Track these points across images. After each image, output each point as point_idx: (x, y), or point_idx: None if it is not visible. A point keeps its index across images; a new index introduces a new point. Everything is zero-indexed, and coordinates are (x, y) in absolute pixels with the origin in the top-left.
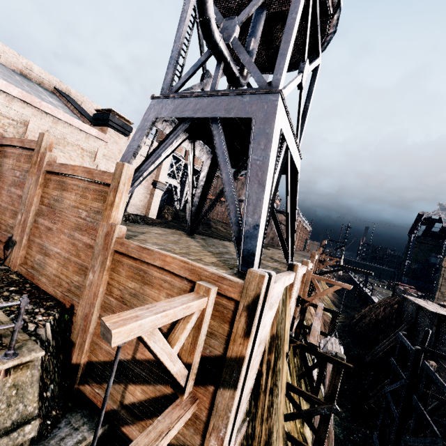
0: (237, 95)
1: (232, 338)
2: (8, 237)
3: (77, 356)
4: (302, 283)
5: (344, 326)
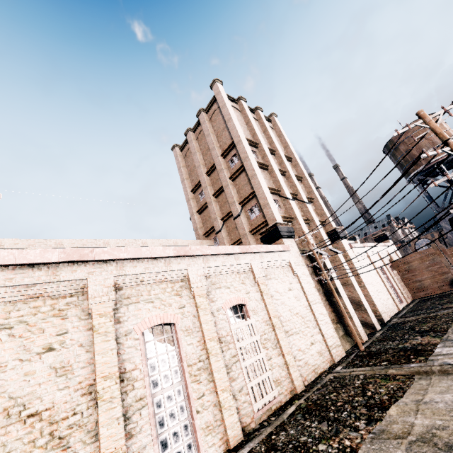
0: None
1: None
2: (450, 280)
3: None
4: None
5: None
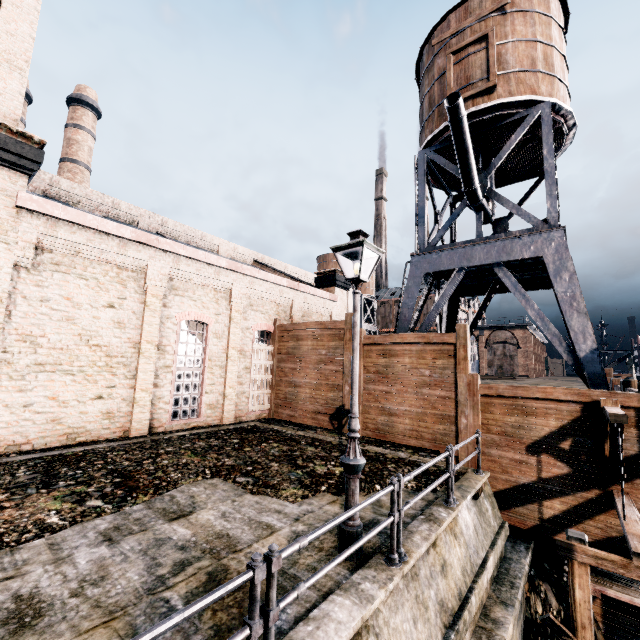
0: (515, 238)
1: None
2: (336, 408)
3: None
4: None
5: None
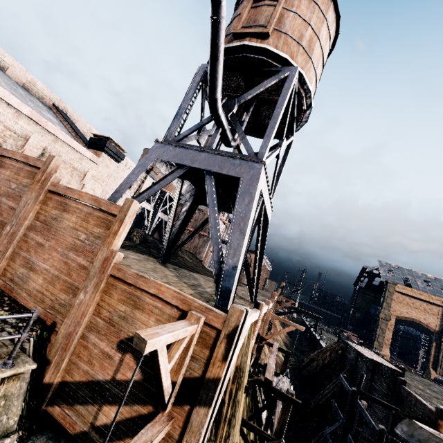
0: (230, 157)
1: (212, 361)
2: None
3: (51, 375)
4: (262, 321)
5: (294, 369)
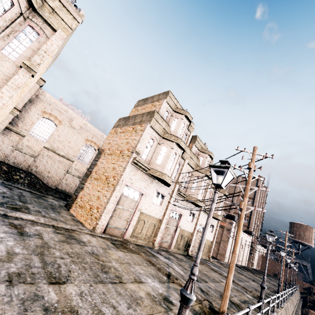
0: (303, 261)
1: None
2: (274, 273)
3: None
4: None
5: None
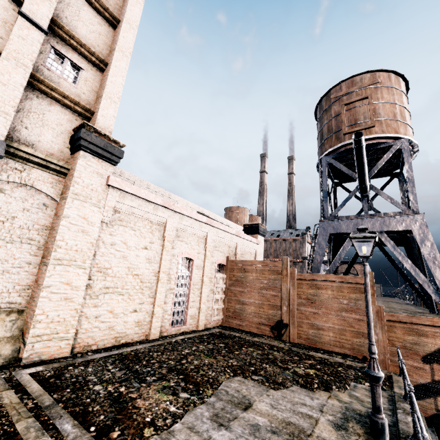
0: (391, 217)
1: None
2: (276, 322)
3: None
4: None
5: None
